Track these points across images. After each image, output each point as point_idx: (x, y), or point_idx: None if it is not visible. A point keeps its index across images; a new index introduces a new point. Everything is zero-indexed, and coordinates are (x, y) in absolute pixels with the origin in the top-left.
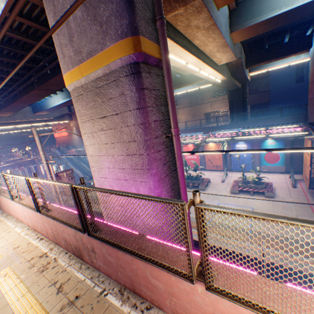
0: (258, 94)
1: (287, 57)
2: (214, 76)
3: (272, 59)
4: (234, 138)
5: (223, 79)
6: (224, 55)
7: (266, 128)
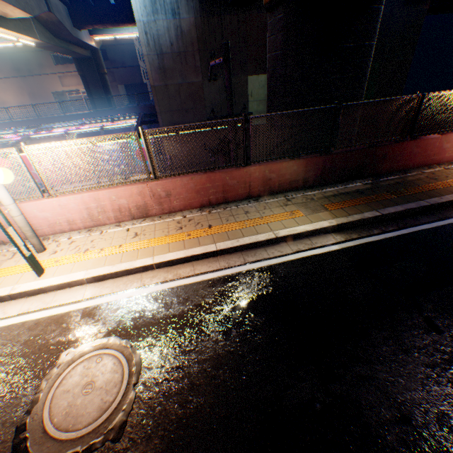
0: (127, 70)
1: (124, 26)
2: (12, 35)
3: (107, 25)
4: (69, 133)
5: (38, 42)
6: (5, 8)
7: (113, 119)
